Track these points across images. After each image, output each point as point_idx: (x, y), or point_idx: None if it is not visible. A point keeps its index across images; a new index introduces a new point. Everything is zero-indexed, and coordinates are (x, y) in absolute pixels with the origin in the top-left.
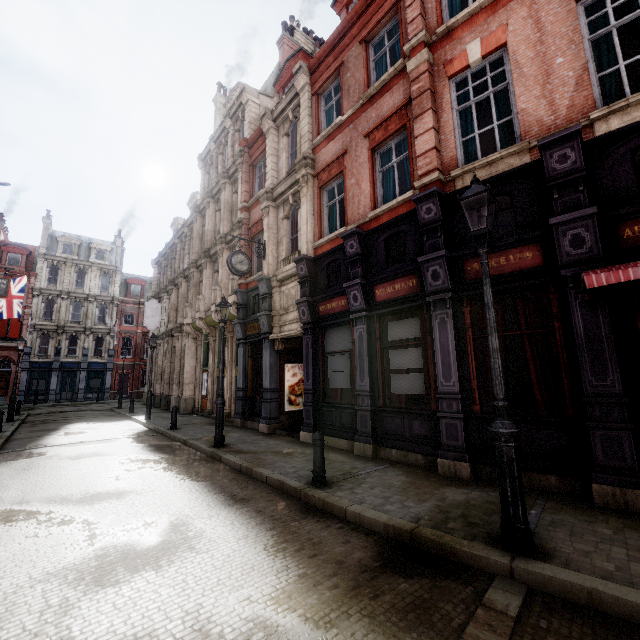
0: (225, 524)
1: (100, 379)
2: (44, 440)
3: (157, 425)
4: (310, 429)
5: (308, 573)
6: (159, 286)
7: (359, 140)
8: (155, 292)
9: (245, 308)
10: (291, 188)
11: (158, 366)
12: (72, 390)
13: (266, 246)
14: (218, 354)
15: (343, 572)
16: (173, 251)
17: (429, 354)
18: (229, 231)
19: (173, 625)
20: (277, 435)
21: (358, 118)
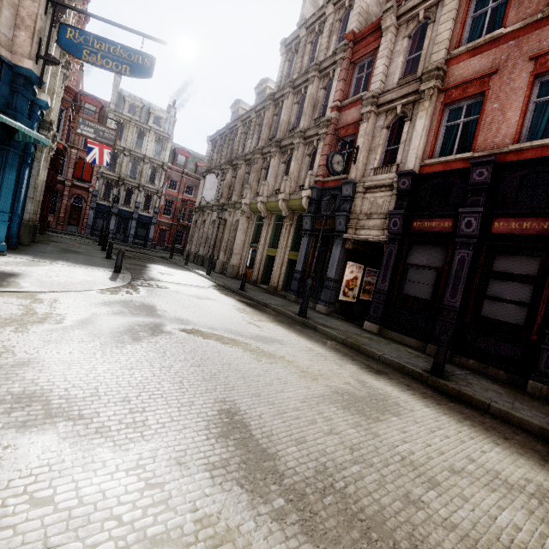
0: (397, 390)
1: (145, 230)
2: (151, 274)
3: (224, 283)
4: (377, 322)
5: (521, 453)
6: (210, 162)
7: (520, 61)
8: (208, 167)
9: (317, 204)
10: (404, 98)
11: (204, 232)
12: (124, 233)
13: (359, 151)
14: (271, 236)
15: (548, 460)
16: (232, 132)
17: (544, 293)
18: (311, 127)
19: (472, 468)
20: (335, 317)
21: (527, 35)
